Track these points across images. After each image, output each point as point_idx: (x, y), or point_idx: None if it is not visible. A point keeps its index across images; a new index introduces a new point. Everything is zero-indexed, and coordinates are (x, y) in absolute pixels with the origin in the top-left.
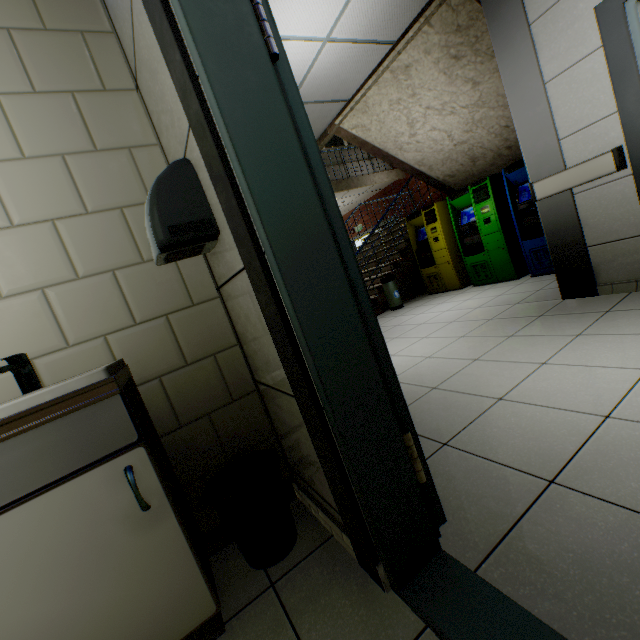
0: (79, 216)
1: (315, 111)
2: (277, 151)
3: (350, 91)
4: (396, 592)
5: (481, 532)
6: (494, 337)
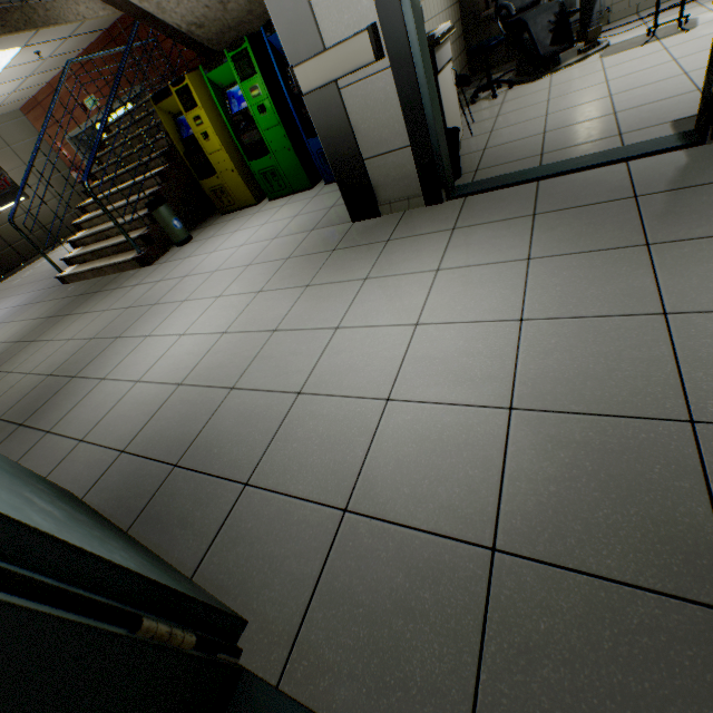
0: None
1: None
2: None
3: None
4: None
5: (285, 615)
6: (292, 289)
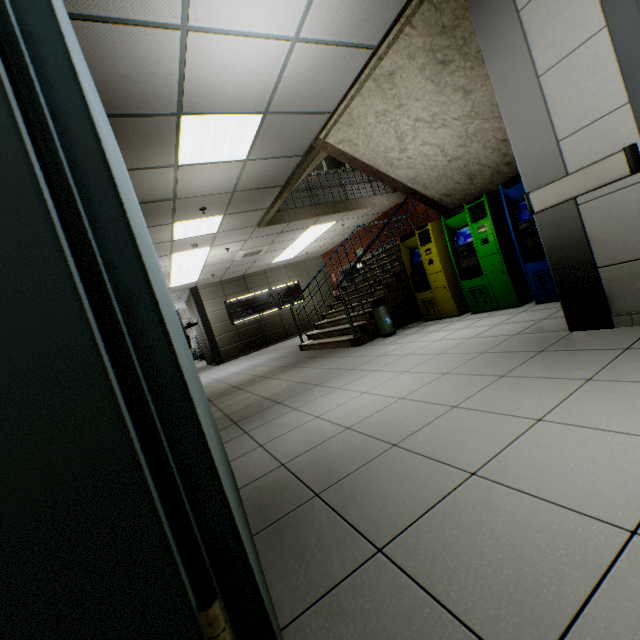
0: None
1: (296, 123)
2: None
3: (332, 102)
4: None
5: None
6: (483, 376)
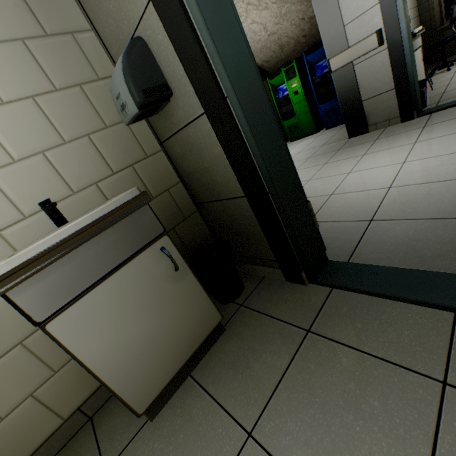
0: (51, 93)
1: None
2: (226, 23)
3: None
4: (312, 283)
5: (344, 249)
6: (315, 166)
